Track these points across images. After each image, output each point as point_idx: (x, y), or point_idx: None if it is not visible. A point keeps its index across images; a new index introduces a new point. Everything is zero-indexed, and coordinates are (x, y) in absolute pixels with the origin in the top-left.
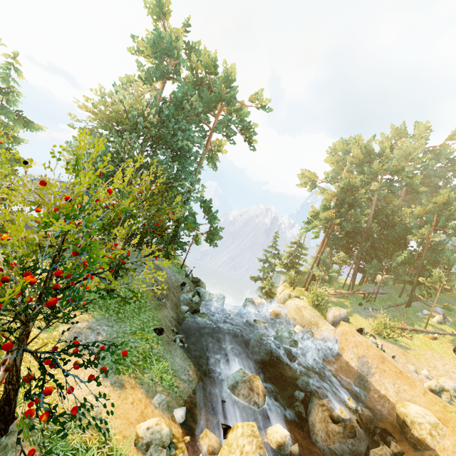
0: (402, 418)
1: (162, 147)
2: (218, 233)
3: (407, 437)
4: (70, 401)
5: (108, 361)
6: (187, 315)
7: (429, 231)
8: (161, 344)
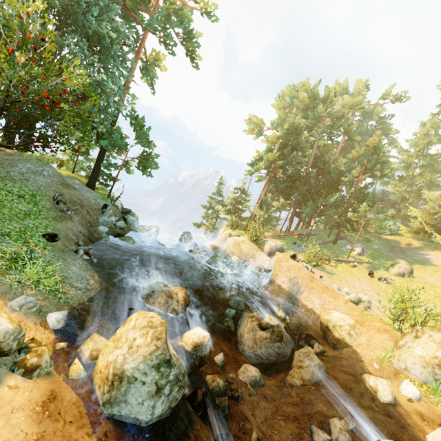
0: (325, 324)
1: (72, 30)
2: (153, 159)
3: (329, 340)
4: None
5: None
6: (104, 236)
7: (360, 172)
8: (50, 250)
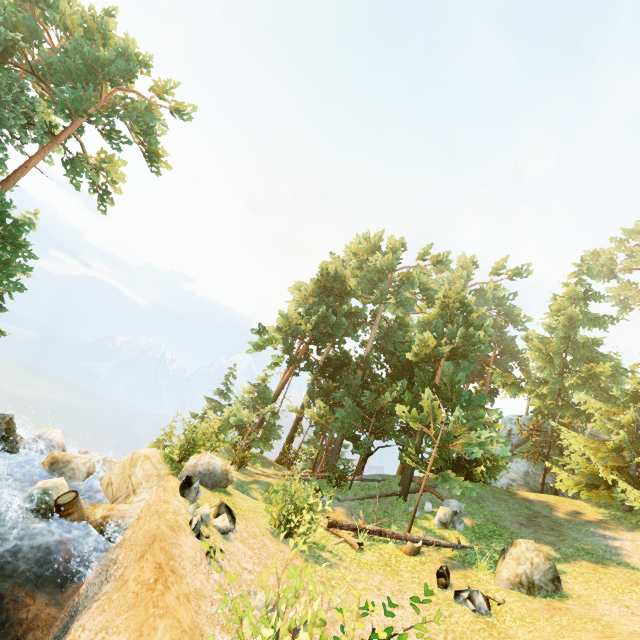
0: None
1: None
2: (7, 270)
3: None
4: None
5: None
6: None
7: (433, 342)
8: None
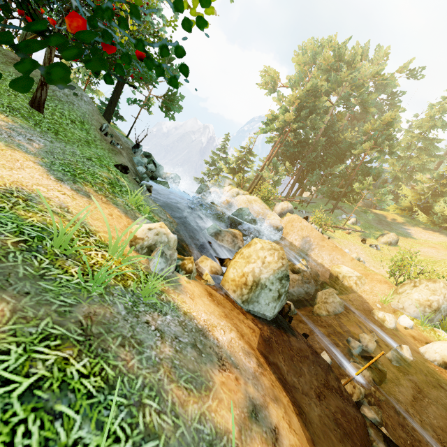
0: (335, 275)
1: None
2: (177, 101)
3: (338, 287)
4: (6, 180)
5: (58, 169)
6: (145, 176)
7: (371, 146)
8: (128, 181)
